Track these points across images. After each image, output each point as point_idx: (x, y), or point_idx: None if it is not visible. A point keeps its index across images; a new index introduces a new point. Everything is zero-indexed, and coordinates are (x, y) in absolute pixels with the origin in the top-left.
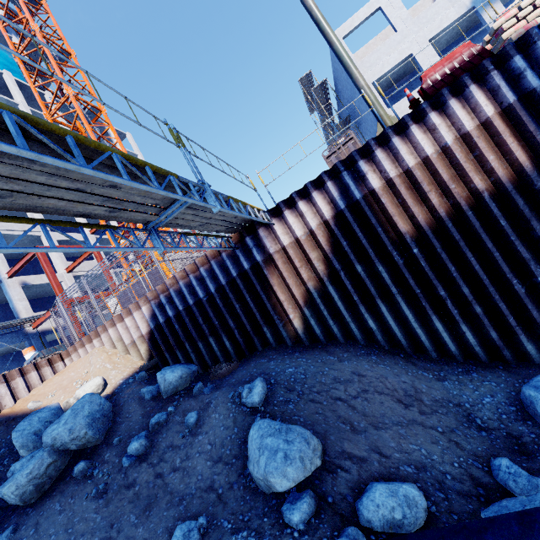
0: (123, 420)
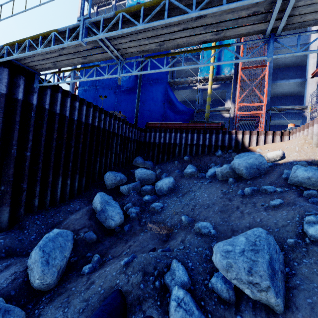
0: (263, 177)
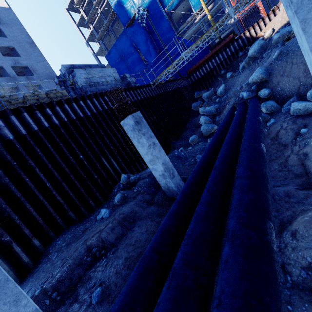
0: (265, 50)
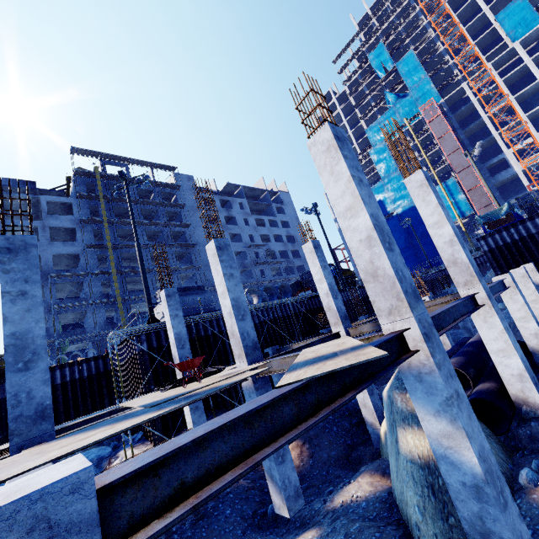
0: None
